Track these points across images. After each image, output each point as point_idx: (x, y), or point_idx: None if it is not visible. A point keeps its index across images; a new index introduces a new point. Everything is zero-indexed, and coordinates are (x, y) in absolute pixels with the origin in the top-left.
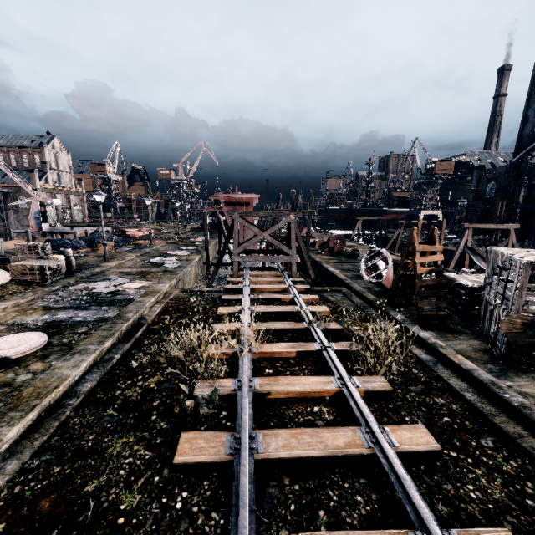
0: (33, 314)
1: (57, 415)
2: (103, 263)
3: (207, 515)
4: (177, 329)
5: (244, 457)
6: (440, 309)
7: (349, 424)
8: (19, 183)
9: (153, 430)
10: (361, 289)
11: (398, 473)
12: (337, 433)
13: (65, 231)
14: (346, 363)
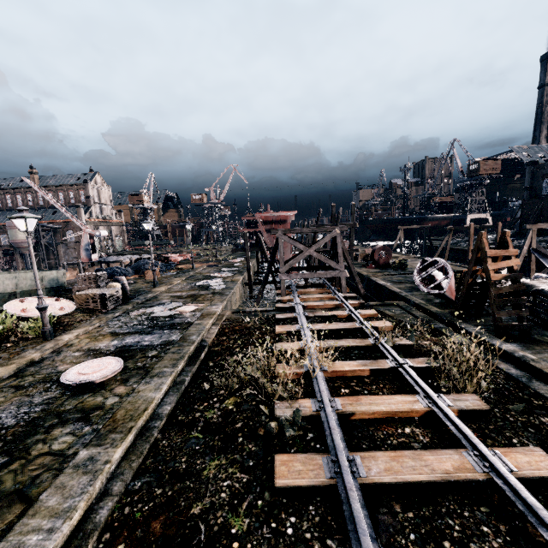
0: (103, 340)
1: (146, 438)
2: (153, 289)
3: (322, 542)
4: (239, 350)
5: (349, 481)
6: (521, 319)
7: (450, 446)
8: (71, 218)
9: (243, 453)
10: (421, 302)
11: (528, 501)
12: (441, 456)
13: (112, 261)
14: (426, 380)
